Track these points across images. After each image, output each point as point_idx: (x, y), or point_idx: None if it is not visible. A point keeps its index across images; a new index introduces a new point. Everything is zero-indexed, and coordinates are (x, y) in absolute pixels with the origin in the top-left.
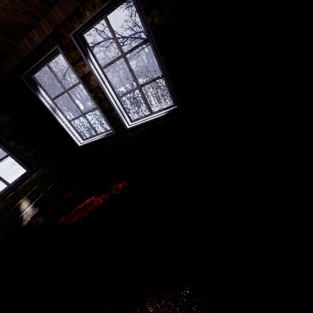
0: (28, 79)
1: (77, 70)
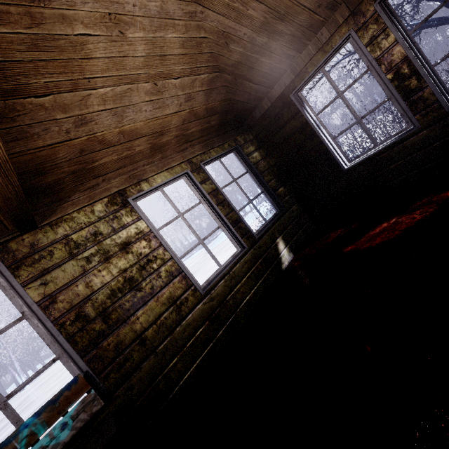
0: (296, 97)
1: (372, 51)
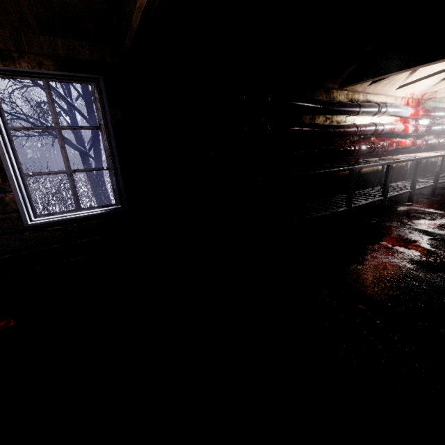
0: None
1: None
